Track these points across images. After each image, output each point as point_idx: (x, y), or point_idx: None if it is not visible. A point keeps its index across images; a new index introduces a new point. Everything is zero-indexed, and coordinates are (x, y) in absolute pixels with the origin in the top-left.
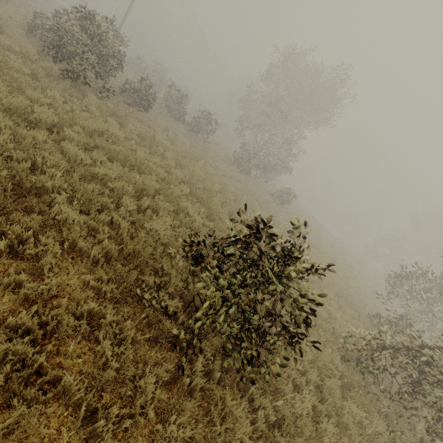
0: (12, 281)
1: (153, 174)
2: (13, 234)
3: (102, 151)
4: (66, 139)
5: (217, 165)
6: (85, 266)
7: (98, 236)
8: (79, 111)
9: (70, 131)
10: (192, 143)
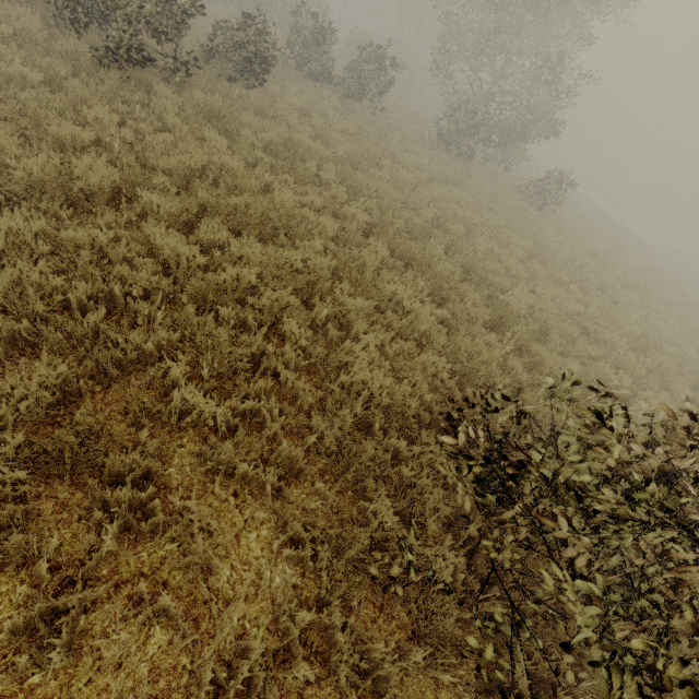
0: (150, 614)
1: (314, 233)
2: (121, 506)
3: (216, 215)
4: (148, 212)
5: (413, 159)
6: (261, 503)
7: (265, 432)
8: (150, 133)
9: (149, 194)
10: (358, 127)
